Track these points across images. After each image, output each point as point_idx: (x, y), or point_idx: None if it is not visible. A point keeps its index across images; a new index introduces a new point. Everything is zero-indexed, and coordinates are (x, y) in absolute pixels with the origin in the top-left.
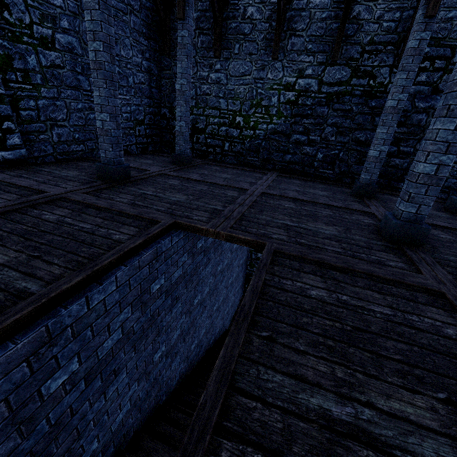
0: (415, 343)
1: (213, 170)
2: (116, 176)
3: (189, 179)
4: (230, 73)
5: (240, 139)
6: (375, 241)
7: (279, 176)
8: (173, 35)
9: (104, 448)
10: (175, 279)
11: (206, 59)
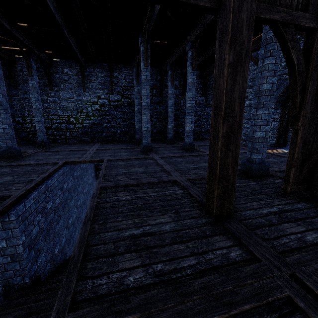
0: (143, 164)
1: (66, 146)
2: (15, 154)
3: (56, 151)
4: (61, 97)
5: (75, 129)
6: (140, 153)
7: (102, 143)
8: (18, 78)
9: (61, 252)
10: (70, 186)
11: (44, 91)
